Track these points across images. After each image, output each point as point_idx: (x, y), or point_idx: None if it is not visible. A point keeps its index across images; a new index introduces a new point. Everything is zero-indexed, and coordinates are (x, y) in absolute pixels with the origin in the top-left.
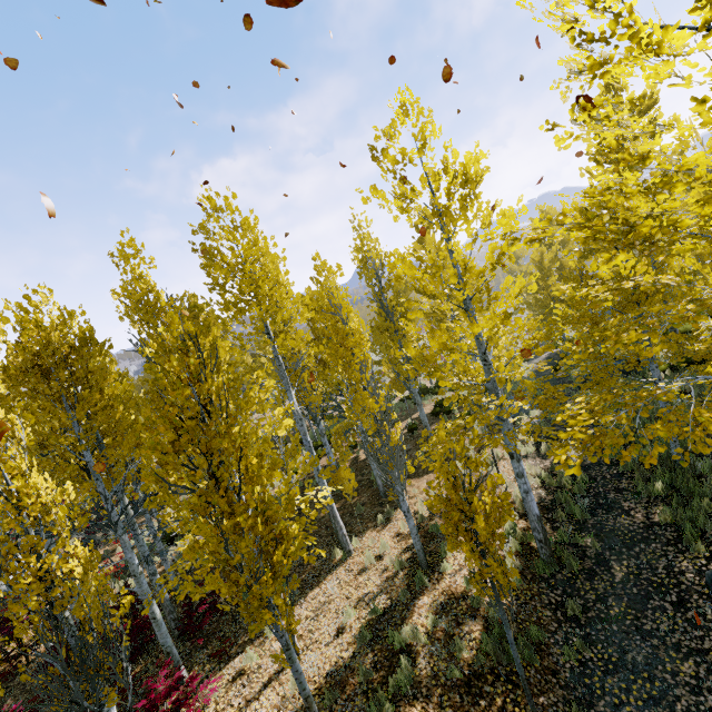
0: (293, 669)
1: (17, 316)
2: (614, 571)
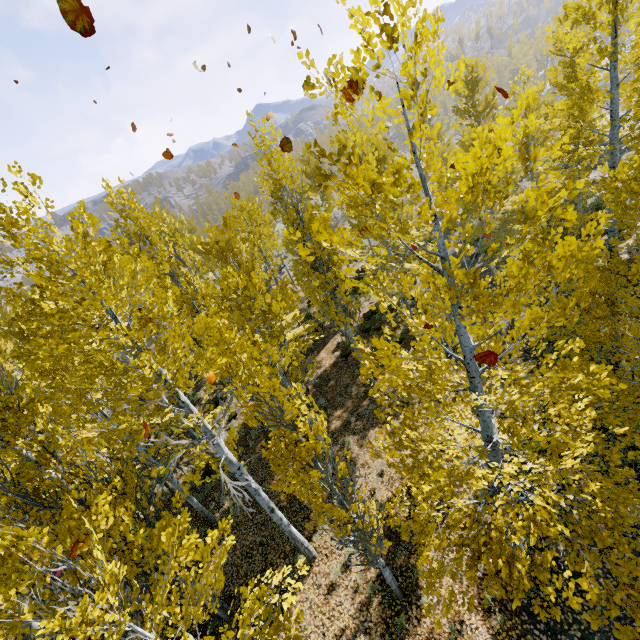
0: None
1: None
2: None
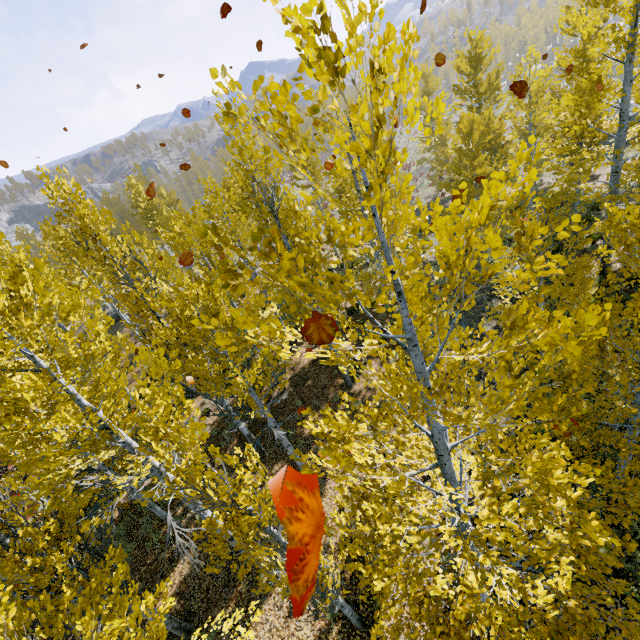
0: None
1: None
2: None
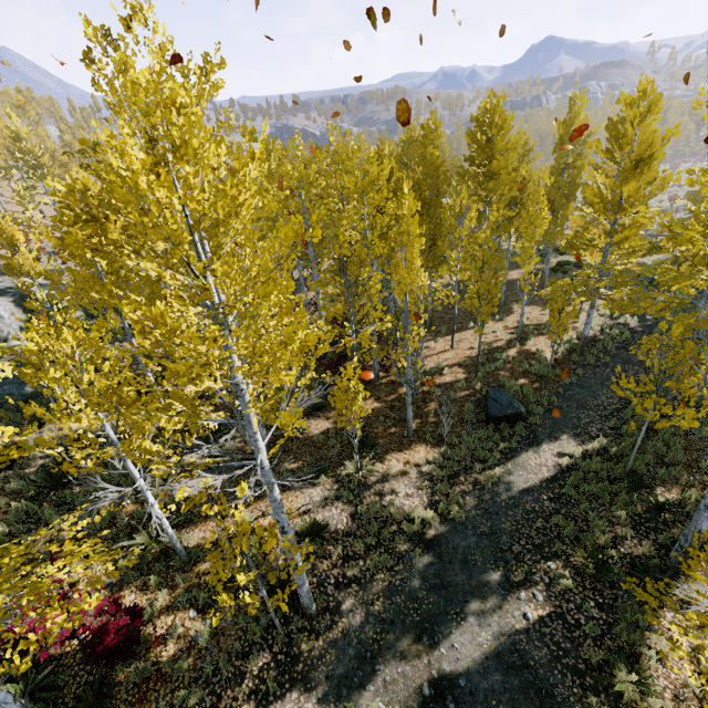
0: (480, 335)
1: (394, 170)
2: (608, 368)
